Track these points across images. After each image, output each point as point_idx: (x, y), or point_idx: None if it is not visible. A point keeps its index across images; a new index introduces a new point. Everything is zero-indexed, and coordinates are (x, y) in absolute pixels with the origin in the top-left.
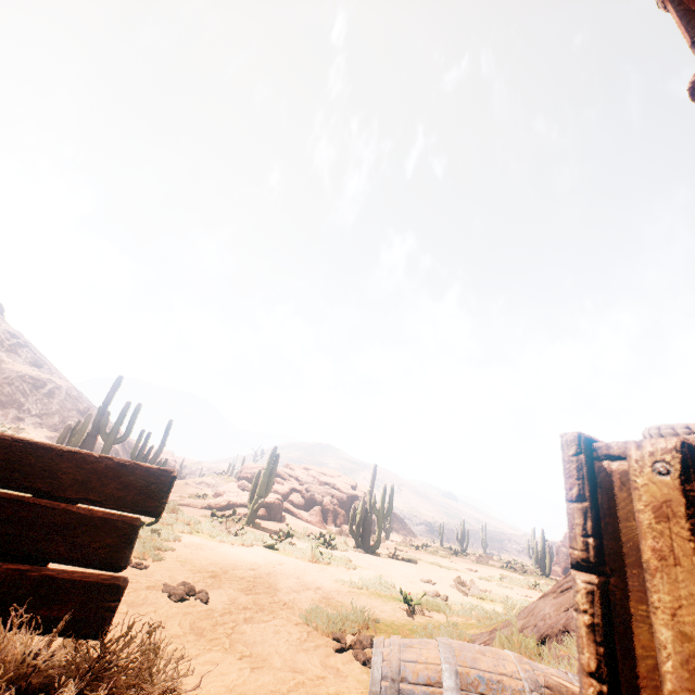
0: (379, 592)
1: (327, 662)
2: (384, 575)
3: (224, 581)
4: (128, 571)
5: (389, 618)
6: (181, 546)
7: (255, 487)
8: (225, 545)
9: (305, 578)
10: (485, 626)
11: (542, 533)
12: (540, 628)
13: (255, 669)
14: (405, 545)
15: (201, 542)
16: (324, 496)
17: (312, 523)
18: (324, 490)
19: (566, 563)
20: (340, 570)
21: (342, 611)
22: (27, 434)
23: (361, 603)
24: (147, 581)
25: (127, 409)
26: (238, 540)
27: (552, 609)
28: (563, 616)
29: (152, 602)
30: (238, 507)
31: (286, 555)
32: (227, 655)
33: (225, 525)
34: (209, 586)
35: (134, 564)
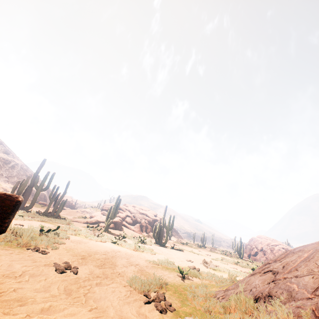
0: (167, 266)
1: (140, 311)
2: (169, 257)
3: (88, 261)
4: (36, 255)
5: (172, 281)
6: (69, 242)
7: (109, 214)
8: (92, 241)
9: (131, 259)
10: (221, 286)
11: (240, 239)
12: (254, 292)
13: (98, 318)
14: (178, 242)
15: (80, 239)
16: (141, 219)
17: (135, 231)
18: (141, 216)
19: (249, 252)
20: (148, 255)
21: (149, 278)
22: (0, 185)
23: (158, 273)
24: (45, 261)
25: (48, 175)
26: (99, 239)
27: (259, 282)
28: (267, 286)
29: (45, 273)
30: (101, 223)
31: (122, 247)
32: (82, 308)
33: (93, 231)
34: (79, 264)
35: (40, 251)
